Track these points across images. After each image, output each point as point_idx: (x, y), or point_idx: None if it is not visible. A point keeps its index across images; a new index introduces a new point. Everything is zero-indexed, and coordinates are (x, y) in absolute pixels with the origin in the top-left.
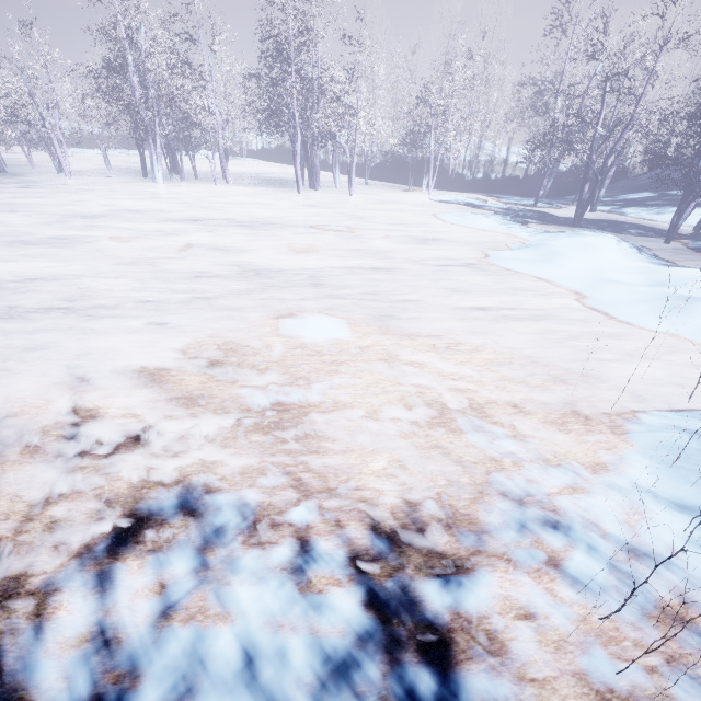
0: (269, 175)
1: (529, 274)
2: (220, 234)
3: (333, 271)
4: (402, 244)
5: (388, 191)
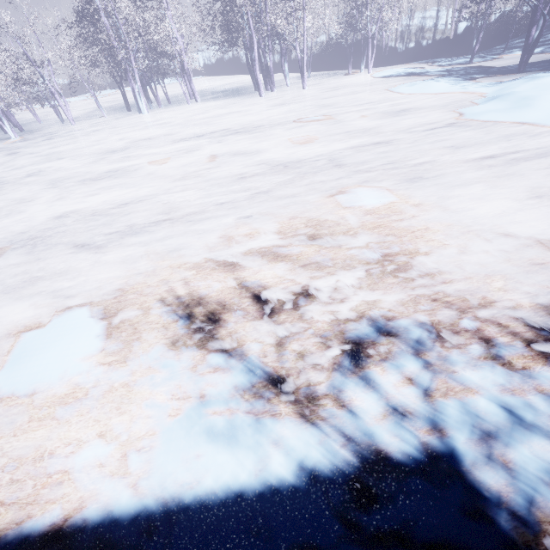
0: (223, 87)
1: (509, 121)
2: (228, 143)
3: (342, 152)
4: (380, 120)
5: (331, 78)
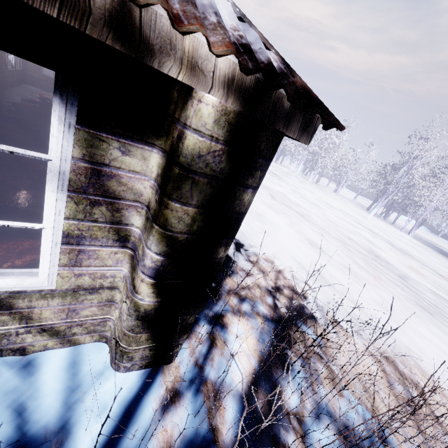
0: (445, 249)
1: None
2: (376, 240)
3: (421, 285)
4: None
5: None
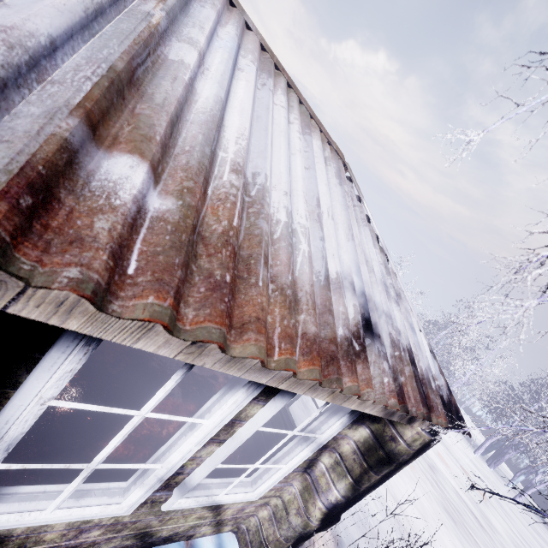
0: None
1: None
2: None
3: (447, 481)
4: (513, 545)
5: None
